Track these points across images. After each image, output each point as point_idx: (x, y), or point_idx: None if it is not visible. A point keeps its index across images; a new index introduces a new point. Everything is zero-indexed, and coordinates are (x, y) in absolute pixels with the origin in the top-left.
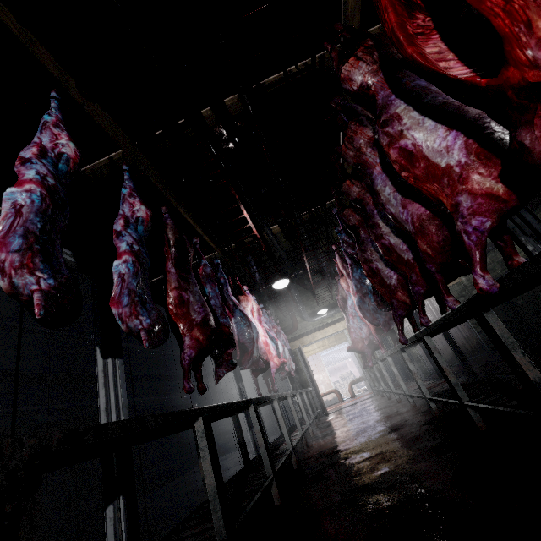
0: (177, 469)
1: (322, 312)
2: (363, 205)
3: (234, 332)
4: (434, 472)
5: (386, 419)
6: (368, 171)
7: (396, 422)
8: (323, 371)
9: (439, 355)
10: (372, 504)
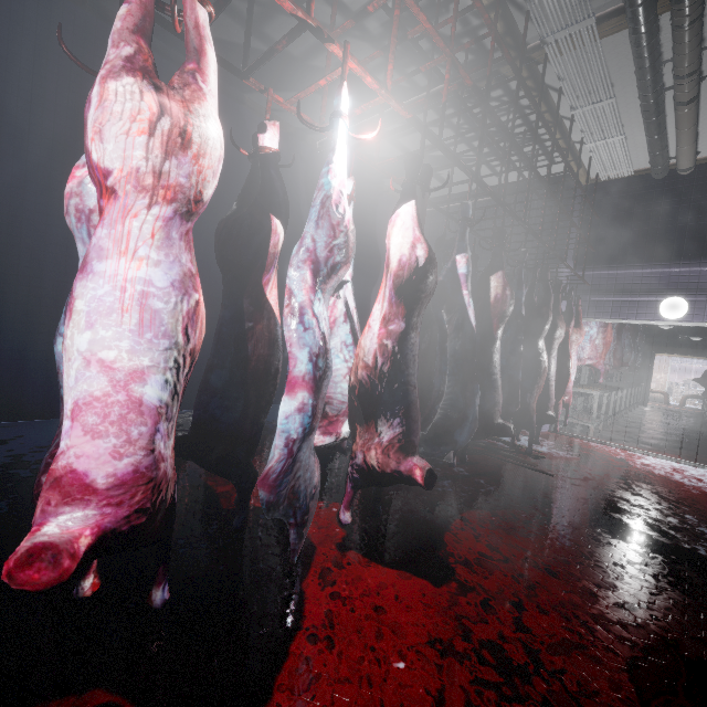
0: None
1: (695, 339)
2: None
3: None
4: (678, 436)
5: (685, 425)
6: None
7: (687, 428)
8: (663, 373)
9: None
10: (652, 431)
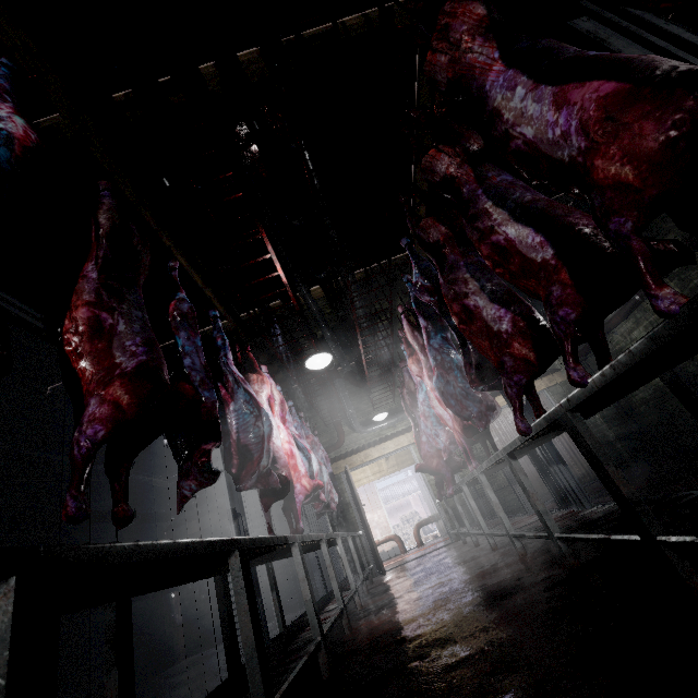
0: (137, 672)
1: (380, 417)
2: (458, 187)
3: (231, 426)
4: None
5: (481, 577)
6: (477, 83)
7: (500, 581)
8: (379, 508)
9: (598, 446)
10: None
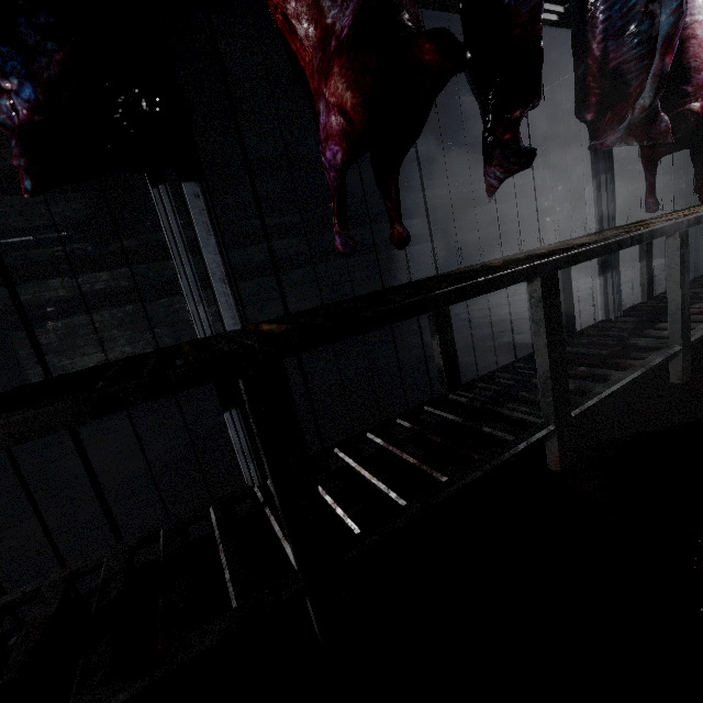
0: None
1: None
2: None
3: (592, 30)
4: None
5: None
6: None
7: None
8: None
9: None
10: None
